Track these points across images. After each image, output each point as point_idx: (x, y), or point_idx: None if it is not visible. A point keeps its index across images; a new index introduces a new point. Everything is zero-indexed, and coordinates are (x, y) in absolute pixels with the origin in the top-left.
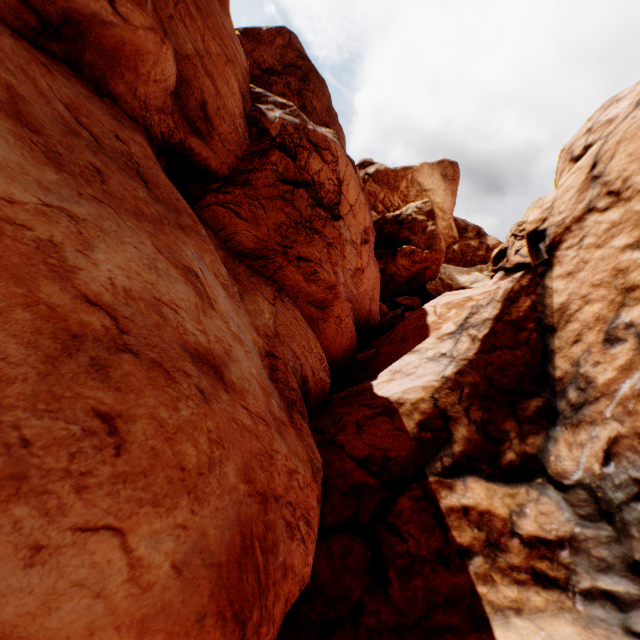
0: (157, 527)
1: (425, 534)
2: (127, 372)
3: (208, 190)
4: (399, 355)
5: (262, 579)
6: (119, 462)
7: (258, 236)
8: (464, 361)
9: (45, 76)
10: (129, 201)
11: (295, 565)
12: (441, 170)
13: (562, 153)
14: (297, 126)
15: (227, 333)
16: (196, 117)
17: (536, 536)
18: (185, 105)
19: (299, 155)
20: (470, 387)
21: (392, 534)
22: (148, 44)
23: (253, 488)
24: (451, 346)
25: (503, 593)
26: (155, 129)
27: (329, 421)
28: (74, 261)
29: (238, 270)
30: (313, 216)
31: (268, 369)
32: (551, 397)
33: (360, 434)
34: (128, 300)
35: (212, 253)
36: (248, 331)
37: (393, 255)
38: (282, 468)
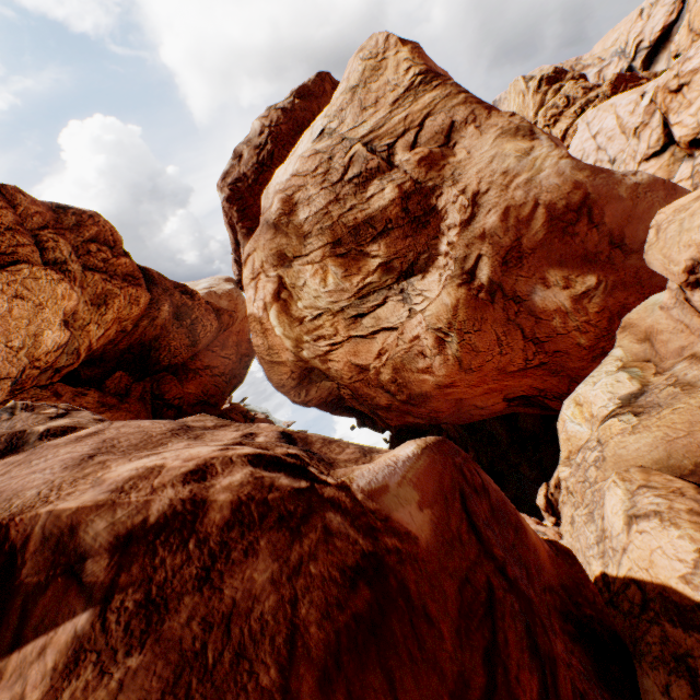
0: None
1: None
2: None
3: None
4: None
5: None
6: None
7: None
8: None
9: None
10: None
11: None
12: None
13: (658, 89)
14: None
15: None
16: None
17: None
18: None
19: None
20: None
21: None
22: None
23: None
24: None
25: None
26: None
27: None
28: None
29: None
30: None
31: None
32: None
33: None
34: None
35: None
36: None
37: None
38: None
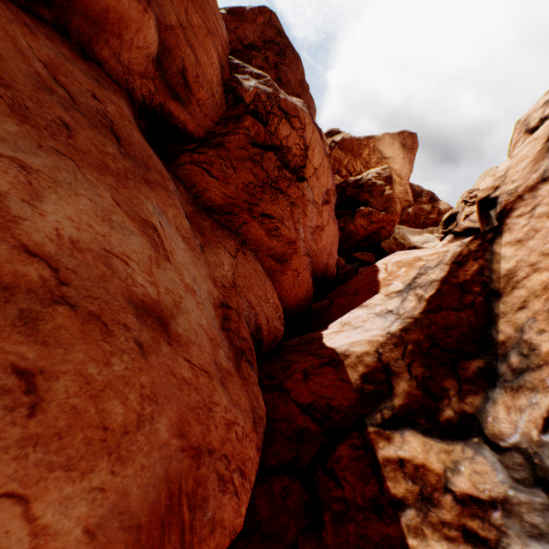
0: (68, 492)
1: (361, 482)
2: (59, 325)
3: (184, 150)
4: (350, 307)
5: (186, 538)
6: (31, 423)
7: (226, 193)
8: (409, 319)
9: (26, 36)
10: (95, 155)
11: (225, 519)
12: (401, 140)
13: (518, 125)
14: (270, 95)
15: (180, 285)
16: (176, 83)
17: (469, 494)
18: (166, 71)
19: (270, 121)
20: (414, 344)
21: (330, 479)
22: (131, 12)
23: (186, 442)
24: (398, 304)
25: (433, 548)
26: (137, 92)
27: (279, 367)
28: (18, 211)
29: (204, 224)
30: (279, 177)
31: (221, 319)
32: (492, 359)
33: (306, 382)
34: (74, 251)
35: (176, 207)
36: (204, 282)
37: (352, 215)
38: (220, 420)
